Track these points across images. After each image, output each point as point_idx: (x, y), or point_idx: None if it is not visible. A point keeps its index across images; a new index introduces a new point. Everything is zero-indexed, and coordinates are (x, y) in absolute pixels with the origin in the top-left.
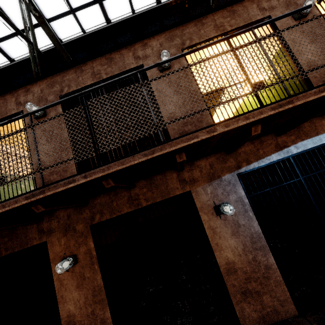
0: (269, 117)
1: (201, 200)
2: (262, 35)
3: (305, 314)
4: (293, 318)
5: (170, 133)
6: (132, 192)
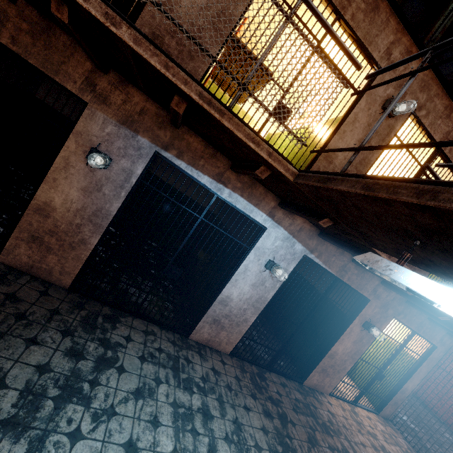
0: (196, 105)
1: (88, 128)
2: (361, 84)
3: (73, 293)
4: (59, 287)
5: (143, 14)
6: (2, 3)
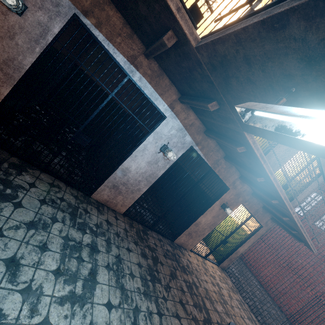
0: None
1: None
2: None
3: None
4: None
5: None
6: None
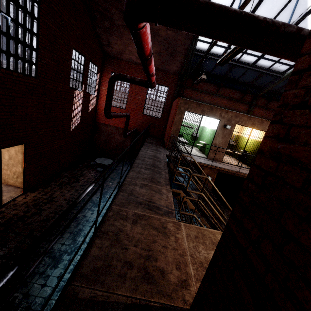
0: None
1: None
2: None
3: None
4: None
5: None
6: None
